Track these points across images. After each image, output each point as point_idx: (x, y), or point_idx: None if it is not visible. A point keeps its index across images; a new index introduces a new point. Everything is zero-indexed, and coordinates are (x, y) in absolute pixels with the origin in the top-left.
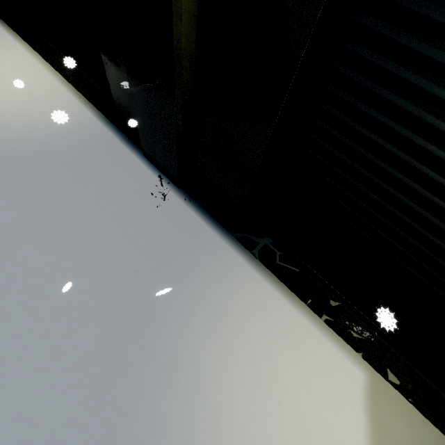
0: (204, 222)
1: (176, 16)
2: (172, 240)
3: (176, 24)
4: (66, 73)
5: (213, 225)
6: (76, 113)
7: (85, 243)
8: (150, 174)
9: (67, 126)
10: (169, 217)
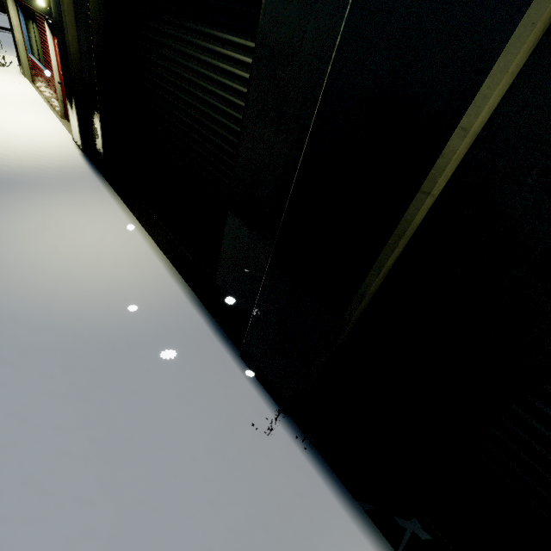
0: (323, 481)
1: (374, 270)
2: (279, 518)
3: (371, 275)
4: (158, 238)
5: (338, 490)
6: (164, 289)
7: (148, 513)
8: (248, 387)
9: (152, 305)
10: (274, 469)
